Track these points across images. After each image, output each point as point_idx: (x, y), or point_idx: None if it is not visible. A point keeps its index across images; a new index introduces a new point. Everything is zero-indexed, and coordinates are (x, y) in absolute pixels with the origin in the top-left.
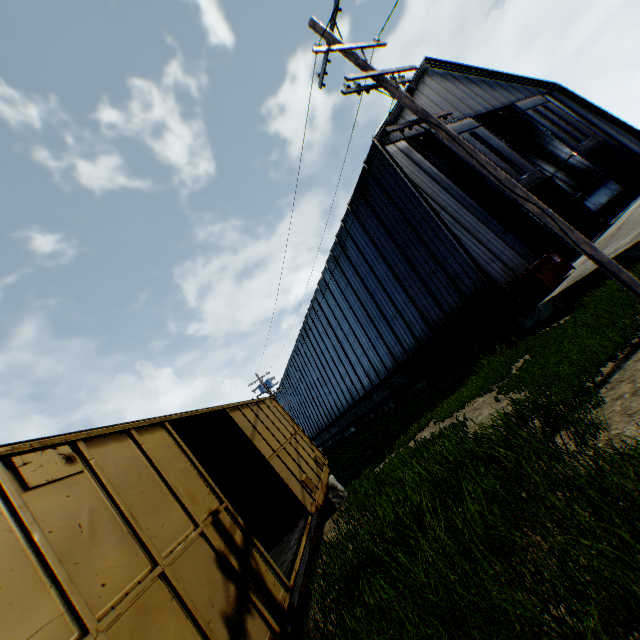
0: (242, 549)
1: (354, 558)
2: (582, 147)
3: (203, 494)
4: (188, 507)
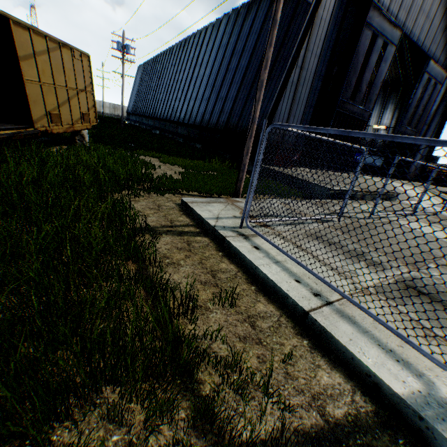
0: None
1: None
2: (404, 129)
3: None
4: None
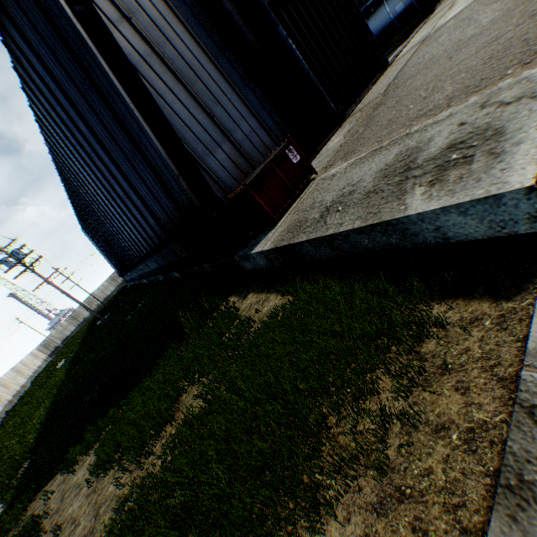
0: None
1: None
2: None
3: None
4: None
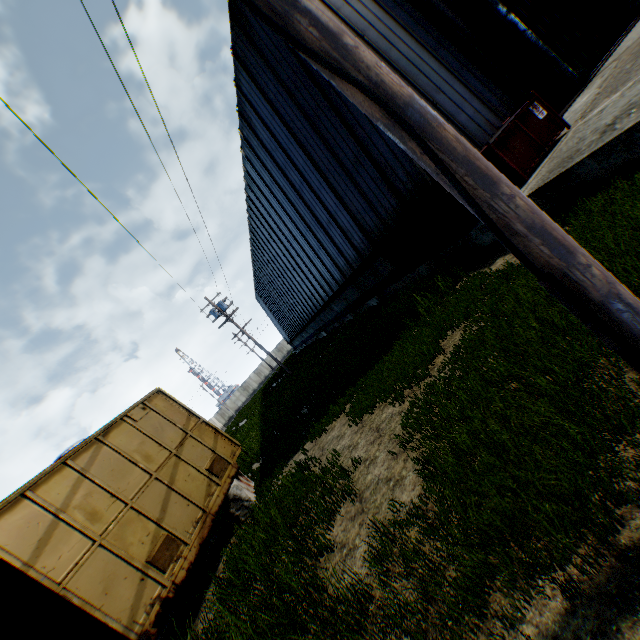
0: None
1: None
2: None
3: None
4: None
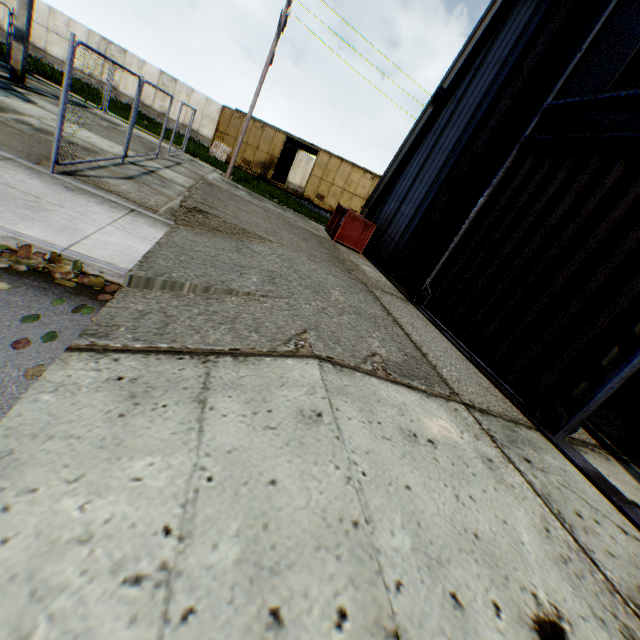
0: (271, 165)
1: None
2: None
3: (276, 153)
4: (269, 150)
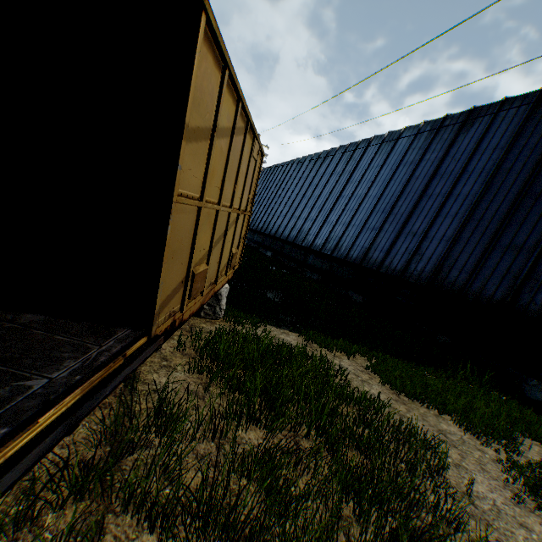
0: None
1: (122, 507)
2: None
3: None
4: None
